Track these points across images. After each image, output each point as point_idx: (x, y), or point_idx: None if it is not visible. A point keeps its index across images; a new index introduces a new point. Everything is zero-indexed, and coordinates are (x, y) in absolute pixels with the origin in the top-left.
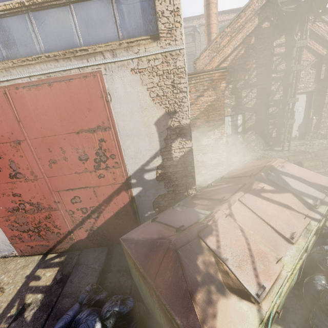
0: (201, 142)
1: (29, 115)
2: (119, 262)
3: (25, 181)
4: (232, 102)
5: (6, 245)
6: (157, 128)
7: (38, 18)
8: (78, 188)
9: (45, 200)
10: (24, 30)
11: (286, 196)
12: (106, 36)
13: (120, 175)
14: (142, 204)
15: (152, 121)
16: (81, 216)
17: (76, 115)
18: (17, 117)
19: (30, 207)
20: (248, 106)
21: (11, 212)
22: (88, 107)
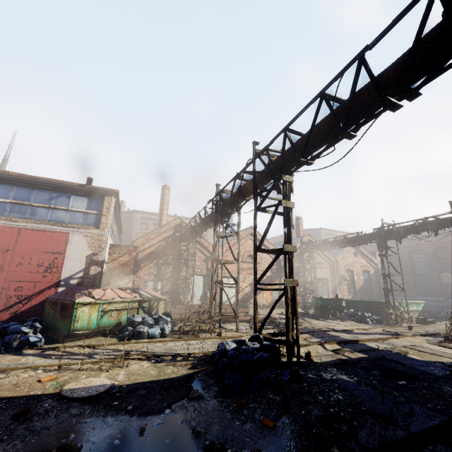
0: (116, 283)
1: (25, 240)
2: None
3: None
4: (155, 272)
5: None
6: (86, 259)
7: (53, 211)
8: (25, 281)
9: None
10: (44, 213)
11: (135, 294)
12: (78, 223)
13: (56, 277)
14: None
15: (85, 255)
16: (15, 300)
17: (49, 245)
18: (17, 240)
19: None
20: (165, 277)
21: None
22: (57, 243)
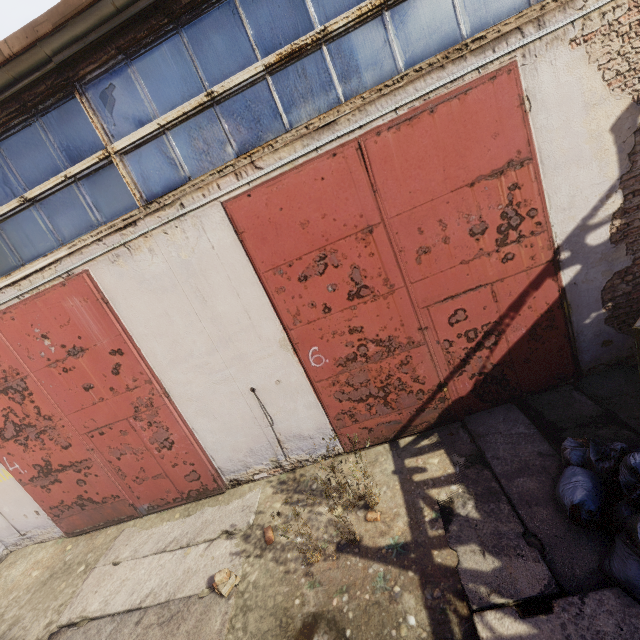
0: None
1: (392, 175)
2: (566, 415)
3: (373, 299)
4: None
5: (325, 435)
6: (615, 138)
7: (405, 12)
8: (463, 292)
9: (402, 329)
10: (382, 40)
11: None
12: (516, 2)
13: (543, 246)
14: (579, 301)
15: (605, 126)
16: (465, 347)
17: (471, 153)
18: (373, 185)
19: (375, 349)
20: None
21: (342, 366)
22: (494, 131)
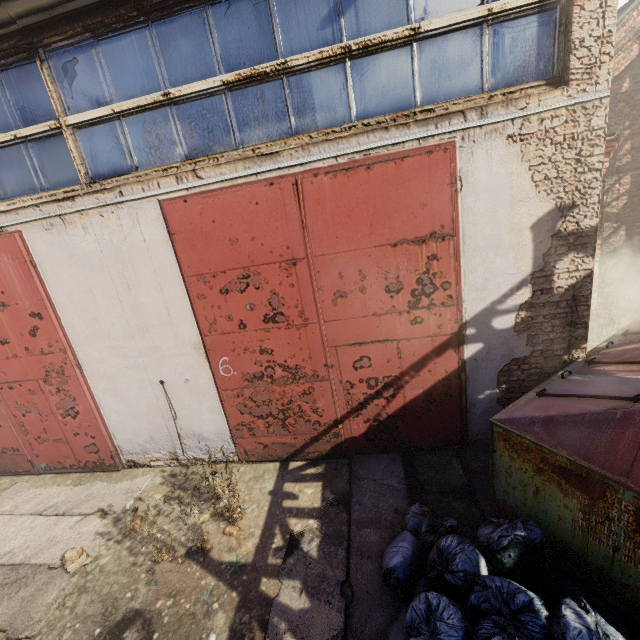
0: None
1: (323, 217)
2: (436, 479)
3: (287, 327)
4: None
5: (223, 441)
6: (534, 236)
7: (364, 67)
8: (371, 341)
9: (310, 361)
10: (338, 87)
11: None
12: (468, 86)
13: (451, 318)
14: (477, 376)
15: (527, 222)
16: (365, 392)
17: (398, 215)
18: (303, 221)
19: (282, 373)
20: (610, 211)
21: (248, 381)
22: (423, 201)
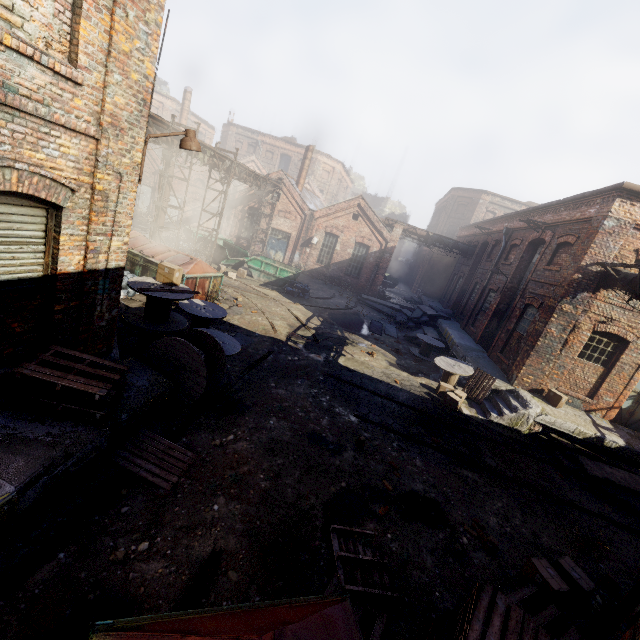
0: None
1: None
2: None
3: None
4: None
5: None
6: None
7: None
8: None
9: None
10: None
11: None
12: None
13: None
14: None
15: None
16: None
17: None
18: None
19: None
20: None
21: None
22: None
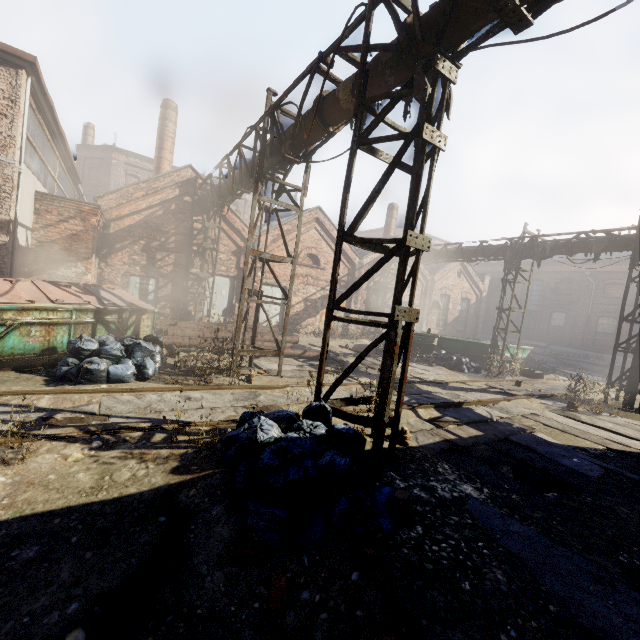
0: (56, 271)
1: None
2: None
3: None
4: (143, 261)
5: None
6: None
7: None
8: None
9: None
10: None
11: (89, 296)
12: None
13: None
14: None
15: None
16: None
17: None
18: None
19: None
20: (163, 272)
21: None
22: None
